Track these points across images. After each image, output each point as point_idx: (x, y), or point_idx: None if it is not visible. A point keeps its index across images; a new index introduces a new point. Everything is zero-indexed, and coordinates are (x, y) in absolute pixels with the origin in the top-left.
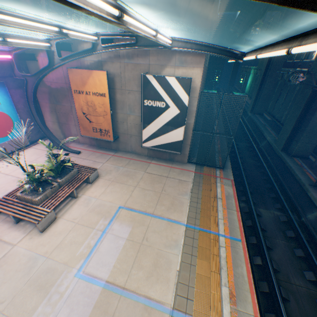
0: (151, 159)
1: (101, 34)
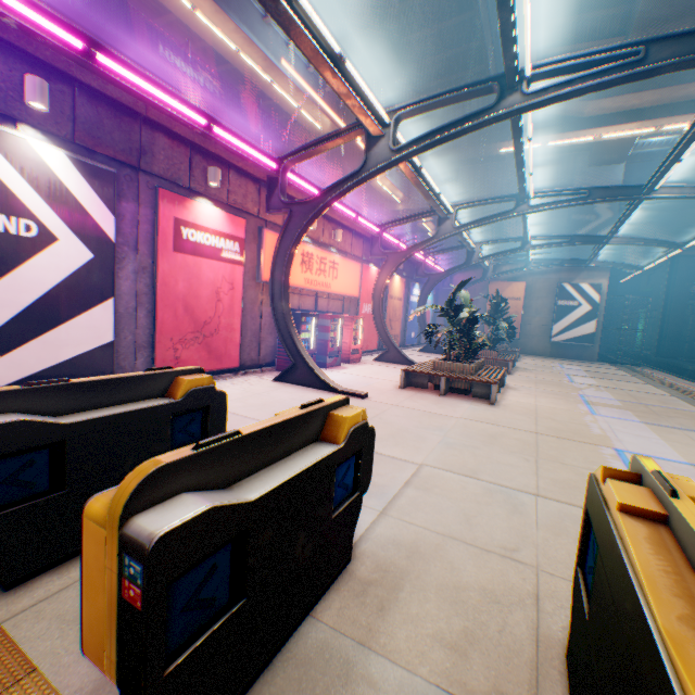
0: (555, 358)
1: (532, 260)
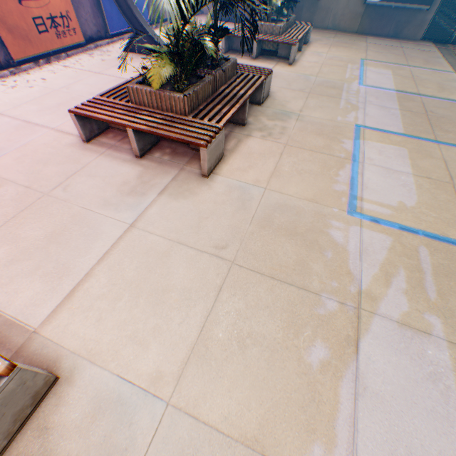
0: (364, 36)
1: None
